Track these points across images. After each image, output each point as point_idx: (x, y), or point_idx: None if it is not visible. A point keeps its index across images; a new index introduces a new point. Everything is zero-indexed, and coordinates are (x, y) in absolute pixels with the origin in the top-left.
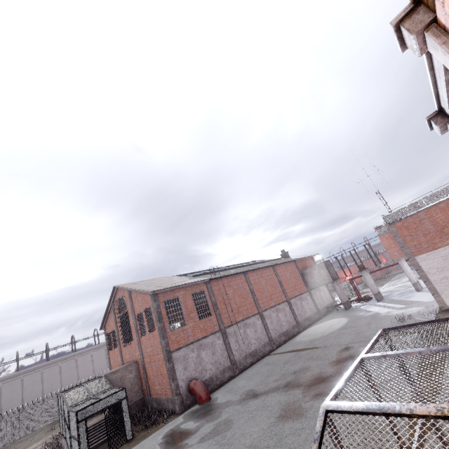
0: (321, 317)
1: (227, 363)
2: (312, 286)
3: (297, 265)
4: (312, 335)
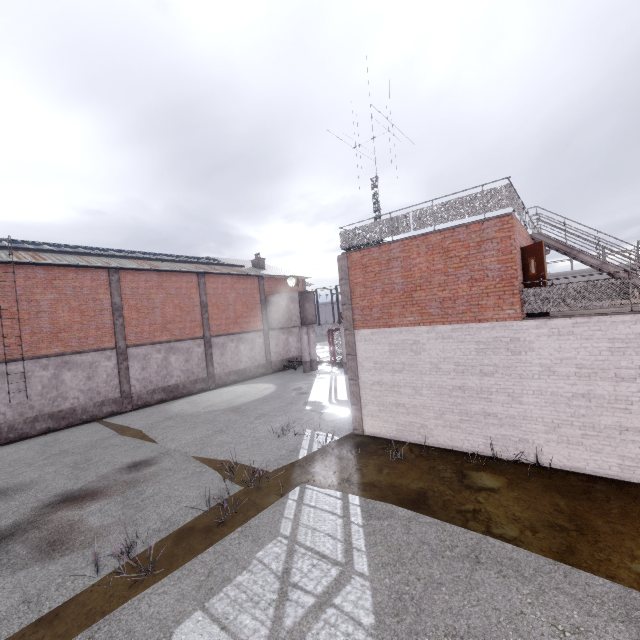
0: (269, 373)
1: None
2: (273, 325)
3: (263, 285)
4: (195, 405)
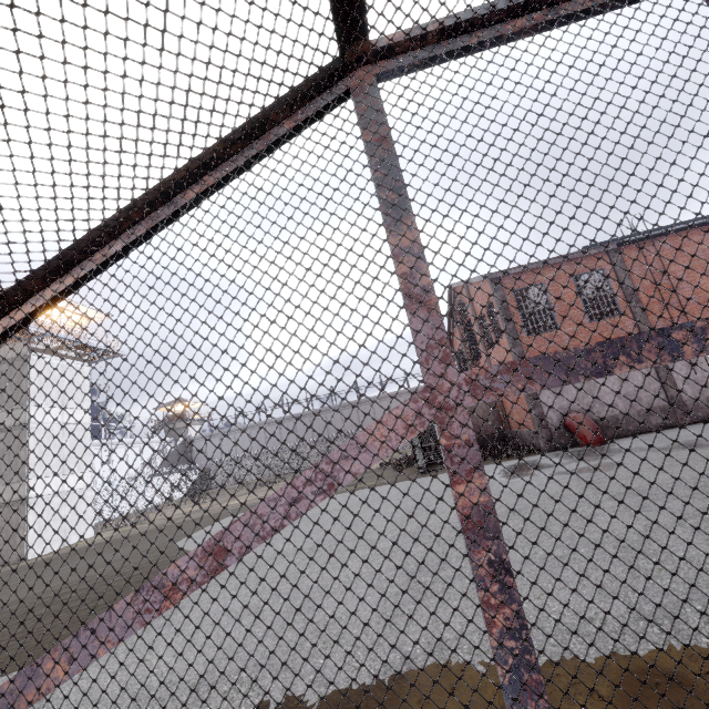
0: None
1: (659, 401)
2: None
3: None
4: None
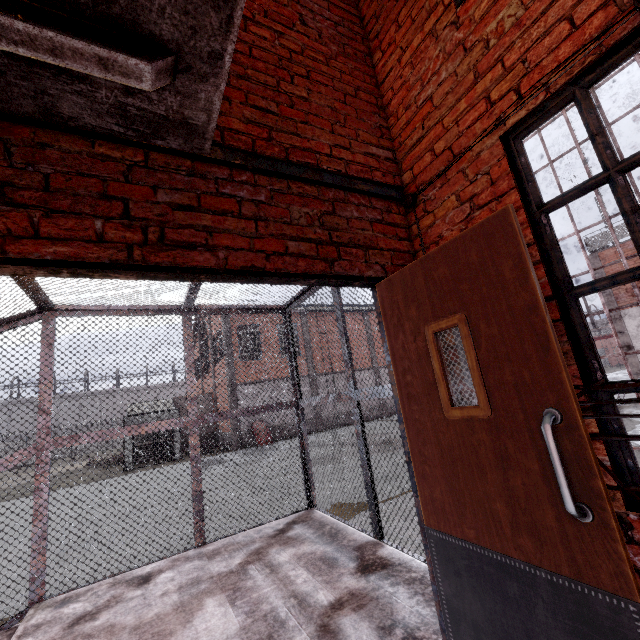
0: None
1: (310, 415)
2: None
3: None
4: None
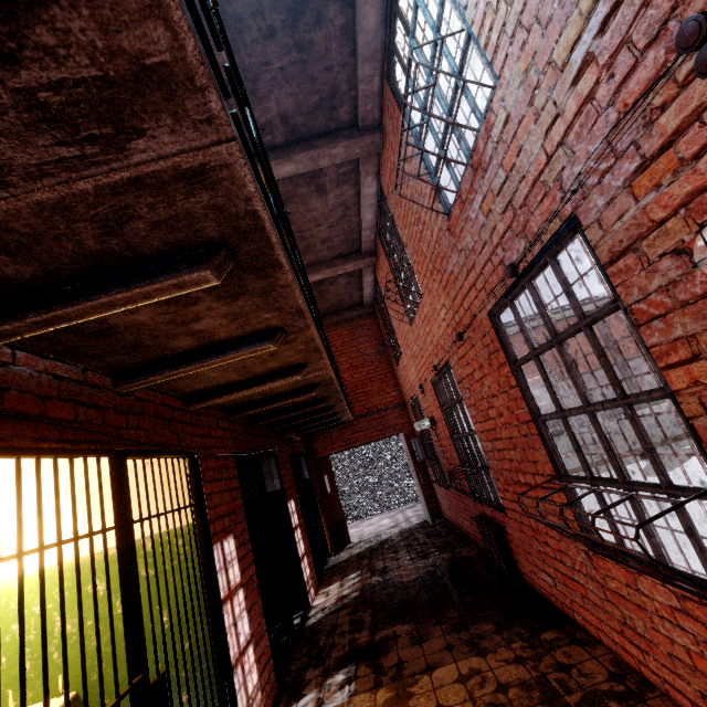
0: None
1: None
2: None
3: None
4: None
